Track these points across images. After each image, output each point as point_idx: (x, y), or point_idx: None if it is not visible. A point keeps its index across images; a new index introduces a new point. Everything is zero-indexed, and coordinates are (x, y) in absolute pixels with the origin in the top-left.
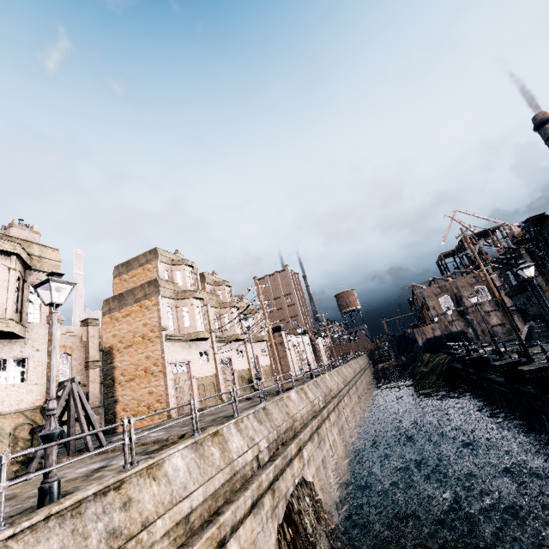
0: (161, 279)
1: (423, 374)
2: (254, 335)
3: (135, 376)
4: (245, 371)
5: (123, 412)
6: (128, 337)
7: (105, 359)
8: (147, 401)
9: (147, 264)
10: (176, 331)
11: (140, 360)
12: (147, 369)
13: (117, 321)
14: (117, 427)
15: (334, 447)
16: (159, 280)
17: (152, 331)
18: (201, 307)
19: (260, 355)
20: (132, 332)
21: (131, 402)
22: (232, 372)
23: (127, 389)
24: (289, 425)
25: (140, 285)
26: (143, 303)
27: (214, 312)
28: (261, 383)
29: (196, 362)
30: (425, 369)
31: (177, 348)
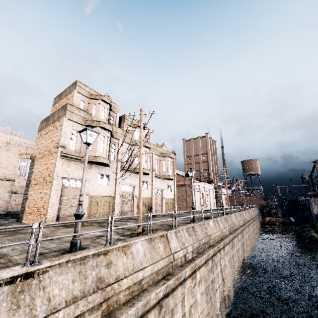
0: (72, 105)
1: (314, 240)
2: (162, 173)
3: (38, 181)
4: (147, 198)
5: (28, 208)
6: (43, 150)
7: (31, 165)
8: (39, 204)
9: (69, 94)
10: (76, 151)
11: (43, 170)
12: (44, 178)
13: (41, 137)
14: (23, 218)
15: (191, 314)
16: (69, 106)
17: (54, 147)
18: (107, 137)
19: (165, 189)
20: (45, 146)
21: (32, 202)
22: (133, 197)
23: (33, 190)
24: (83, 309)
25: (58, 109)
26: (56, 123)
27: (126, 147)
28: (78, 222)
29: (93, 182)
30: (317, 236)
31: (74, 166)
